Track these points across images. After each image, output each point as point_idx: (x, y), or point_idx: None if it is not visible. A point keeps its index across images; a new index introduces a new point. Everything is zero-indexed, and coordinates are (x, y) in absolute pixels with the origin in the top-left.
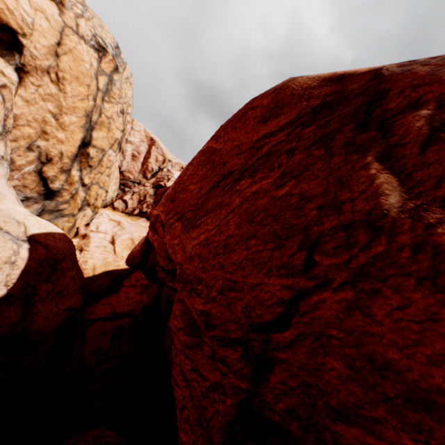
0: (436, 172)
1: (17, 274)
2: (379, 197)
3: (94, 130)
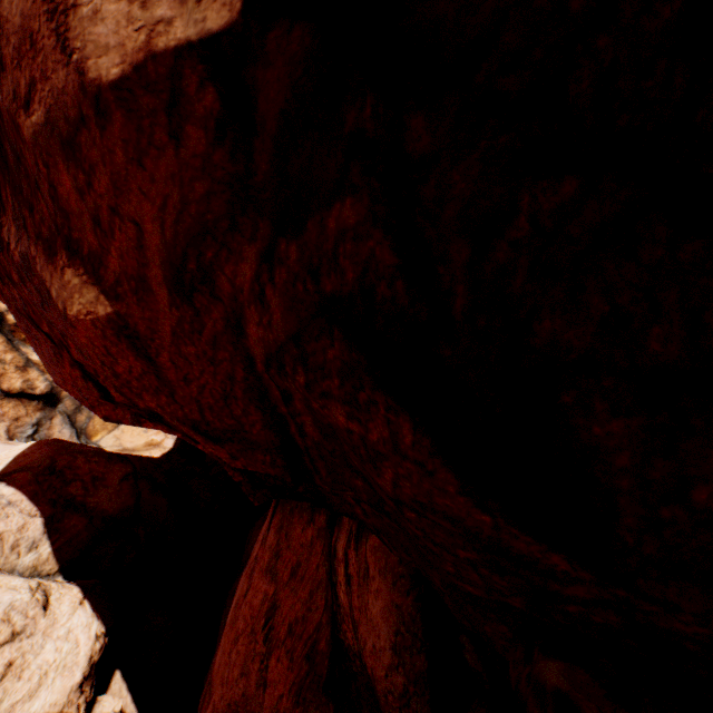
0: None
1: (30, 505)
2: None
3: None
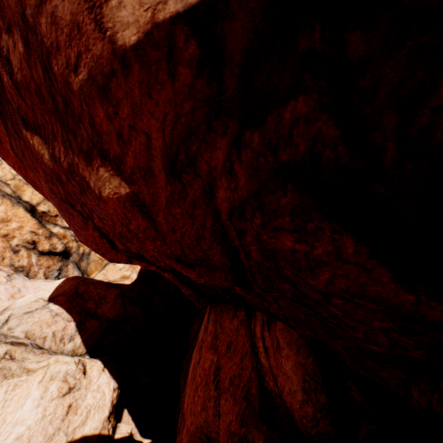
0: (39, 112)
1: (67, 315)
2: (44, 160)
3: (21, 197)
